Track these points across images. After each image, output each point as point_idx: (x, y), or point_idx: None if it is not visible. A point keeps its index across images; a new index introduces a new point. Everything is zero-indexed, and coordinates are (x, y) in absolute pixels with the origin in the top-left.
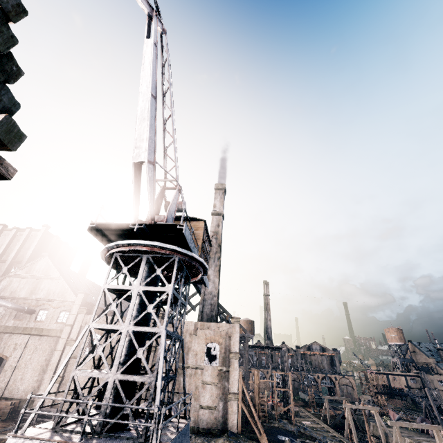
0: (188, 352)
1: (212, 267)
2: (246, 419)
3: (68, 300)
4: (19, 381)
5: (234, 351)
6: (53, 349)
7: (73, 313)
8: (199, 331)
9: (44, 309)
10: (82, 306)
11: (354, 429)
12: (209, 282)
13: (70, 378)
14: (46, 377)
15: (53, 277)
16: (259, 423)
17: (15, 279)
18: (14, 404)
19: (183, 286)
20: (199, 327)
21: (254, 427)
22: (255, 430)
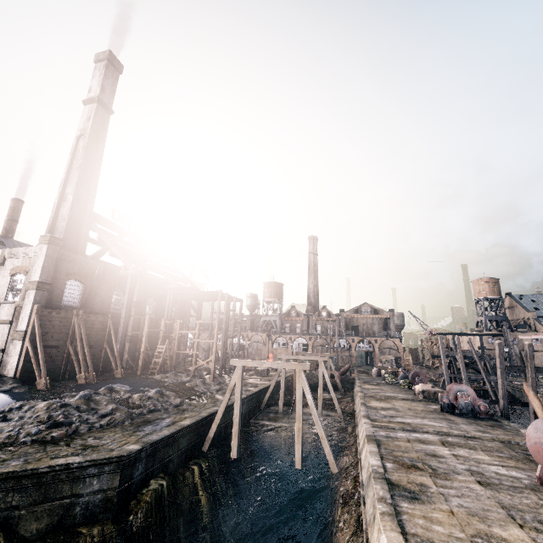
0: None
1: (72, 182)
2: (113, 370)
3: None
4: None
5: (33, 280)
6: None
7: None
8: (7, 261)
9: None
10: None
11: (282, 383)
12: (65, 203)
13: None
14: None
15: None
16: (43, 365)
17: None
18: None
19: None
20: (7, 255)
21: (35, 370)
22: (36, 373)
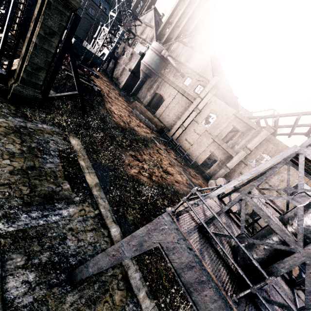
0: (276, 174)
1: None
2: None
3: (206, 78)
4: (166, 116)
5: None
6: (186, 108)
7: (205, 90)
8: None
9: (190, 78)
10: (213, 88)
11: None
12: None
13: (236, 199)
14: (178, 122)
15: (204, 52)
16: None
17: (181, 45)
18: (162, 126)
19: (307, 113)
20: None
21: None
22: None
